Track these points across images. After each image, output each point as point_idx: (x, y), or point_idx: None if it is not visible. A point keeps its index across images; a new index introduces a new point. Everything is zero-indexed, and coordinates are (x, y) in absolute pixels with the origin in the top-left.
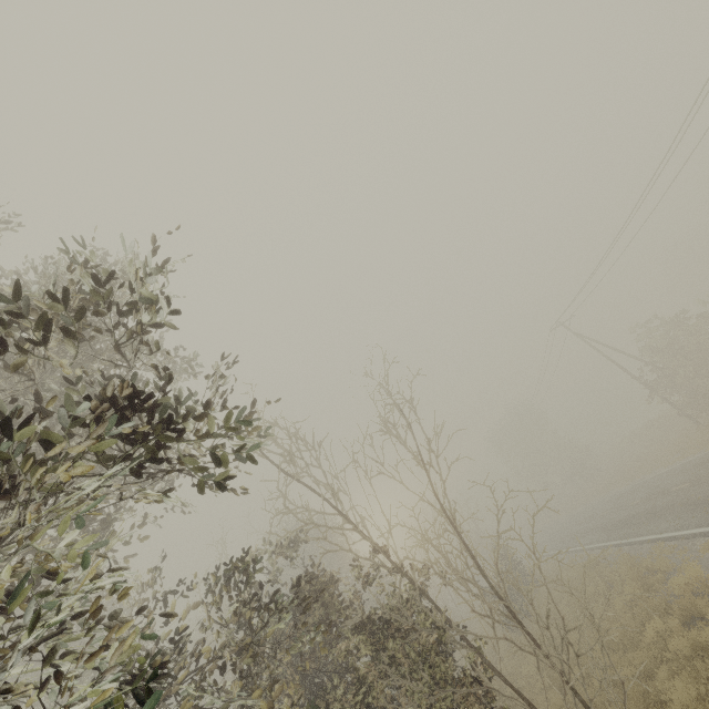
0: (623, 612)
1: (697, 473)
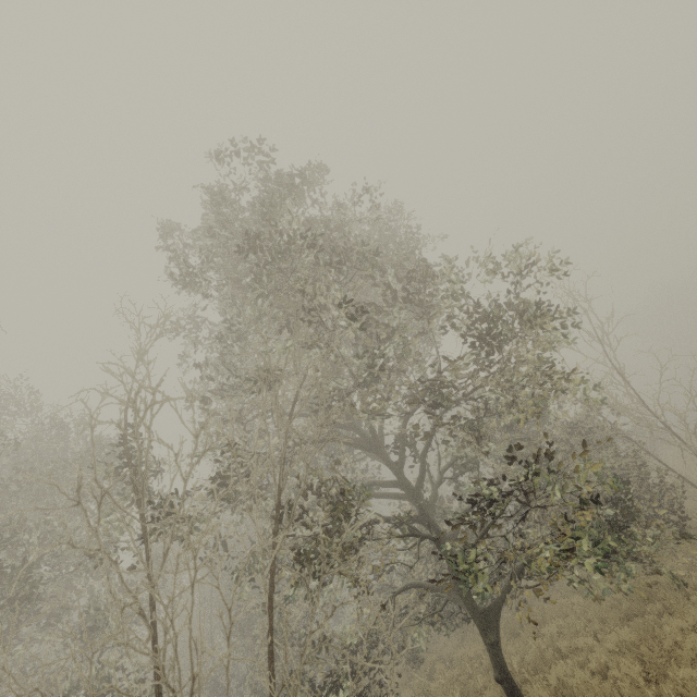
0: None
1: None
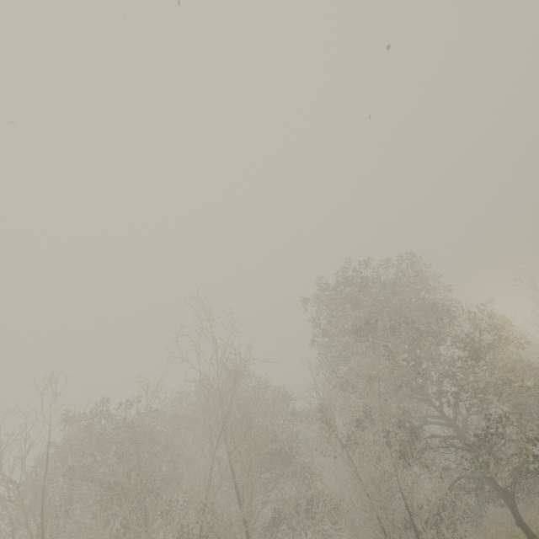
0: None
1: None
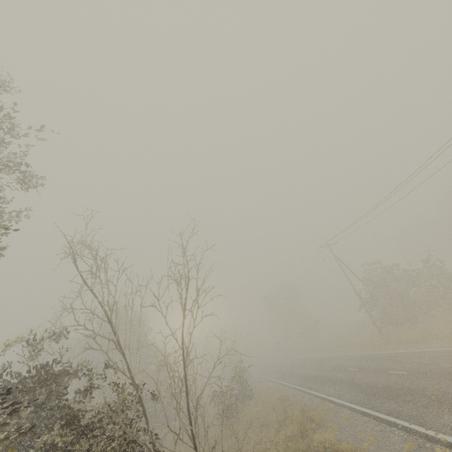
0: (282, 441)
1: (365, 364)
